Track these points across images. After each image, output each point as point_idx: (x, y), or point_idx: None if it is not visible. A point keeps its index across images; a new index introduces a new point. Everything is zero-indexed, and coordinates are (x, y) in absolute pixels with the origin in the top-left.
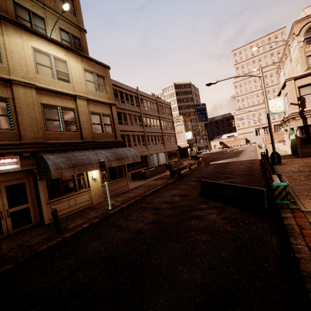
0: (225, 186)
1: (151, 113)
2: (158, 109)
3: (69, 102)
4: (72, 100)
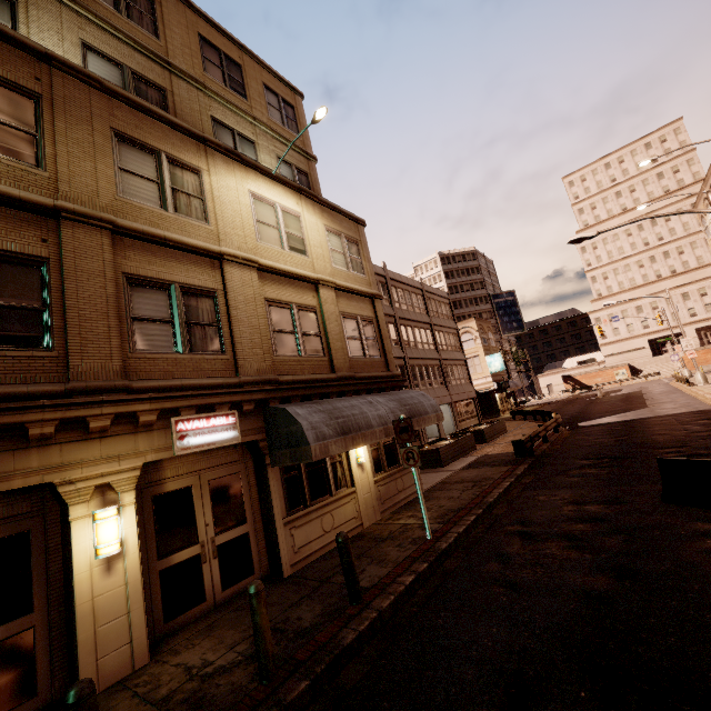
0: None
1: (415, 316)
2: (427, 306)
3: (307, 295)
4: (312, 290)
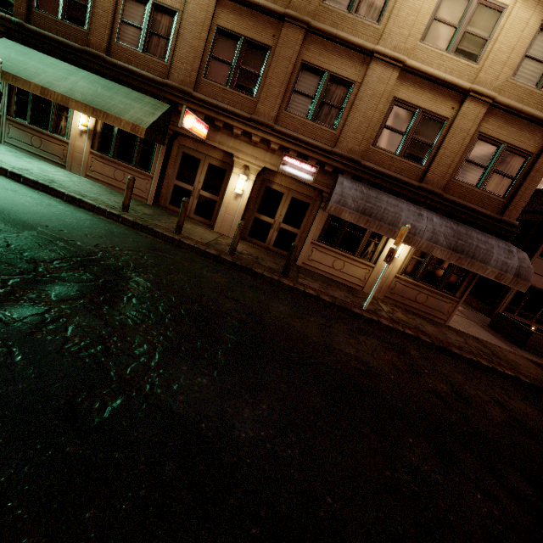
0: None
1: None
2: None
3: (445, 104)
4: (456, 100)
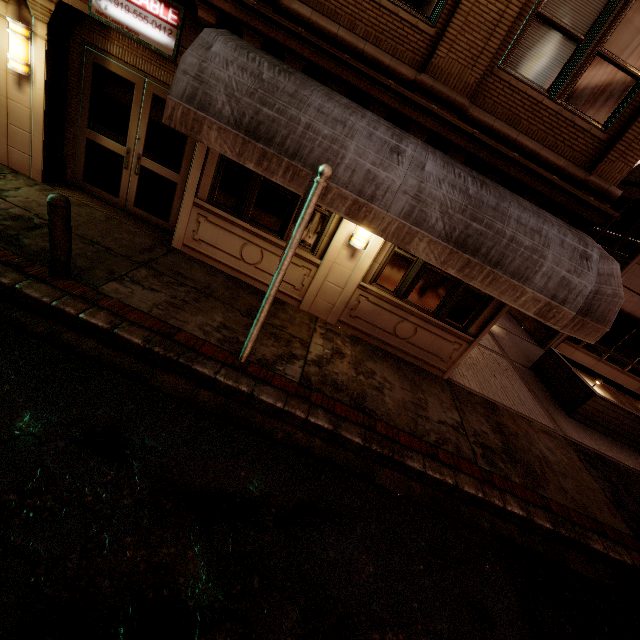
0: None
1: None
2: None
3: None
4: None
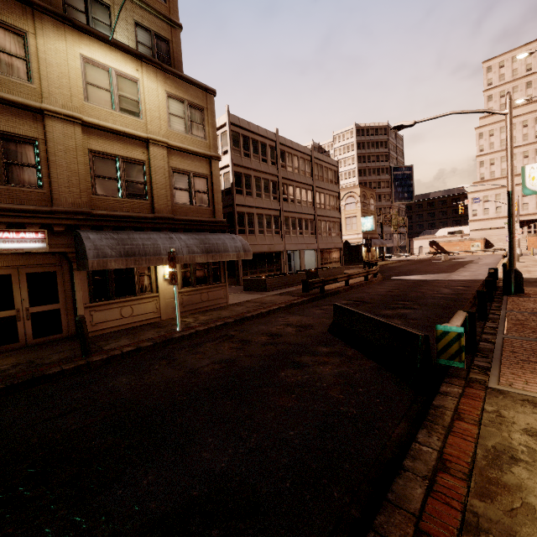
0: (366, 320)
1: (299, 178)
2: (313, 171)
3: (136, 150)
4: (142, 147)
